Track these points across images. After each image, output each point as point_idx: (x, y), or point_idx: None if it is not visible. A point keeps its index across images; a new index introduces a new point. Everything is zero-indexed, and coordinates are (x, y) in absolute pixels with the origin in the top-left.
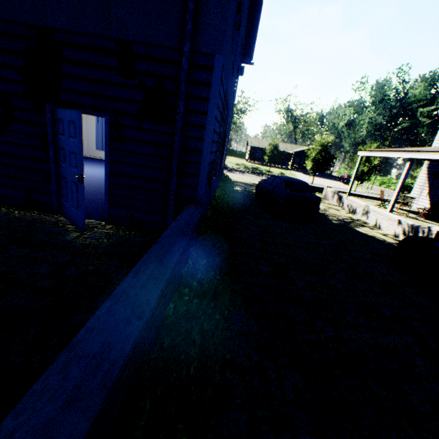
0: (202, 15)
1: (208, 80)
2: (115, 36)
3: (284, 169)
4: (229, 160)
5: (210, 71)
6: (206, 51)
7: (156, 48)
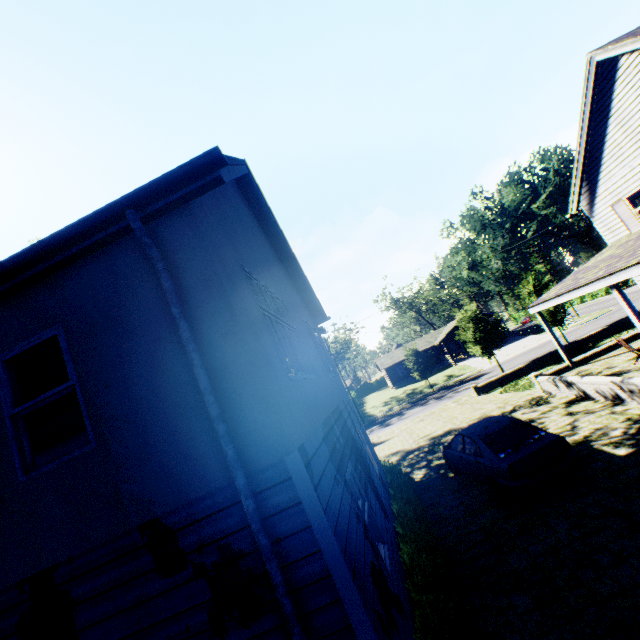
0: (239, 422)
1: (294, 497)
2: (137, 521)
3: (445, 366)
4: (371, 405)
5: (290, 482)
6: (269, 460)
7: (199, 501)
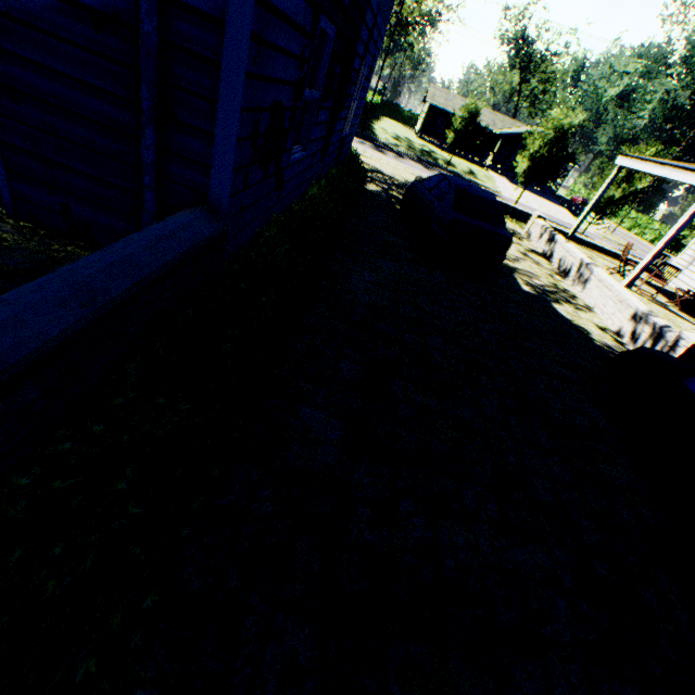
0: None
1: None
2: None
3: (478, 164)
4: (383, 127)
5: None
6: None
7: None
